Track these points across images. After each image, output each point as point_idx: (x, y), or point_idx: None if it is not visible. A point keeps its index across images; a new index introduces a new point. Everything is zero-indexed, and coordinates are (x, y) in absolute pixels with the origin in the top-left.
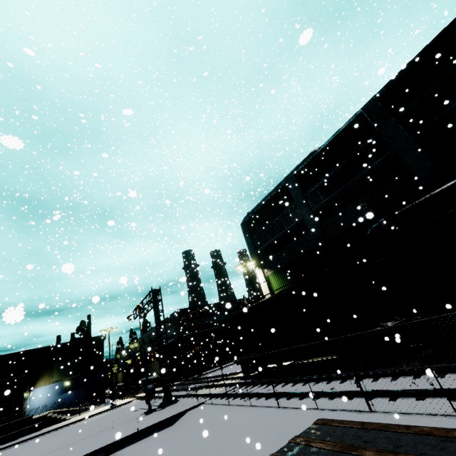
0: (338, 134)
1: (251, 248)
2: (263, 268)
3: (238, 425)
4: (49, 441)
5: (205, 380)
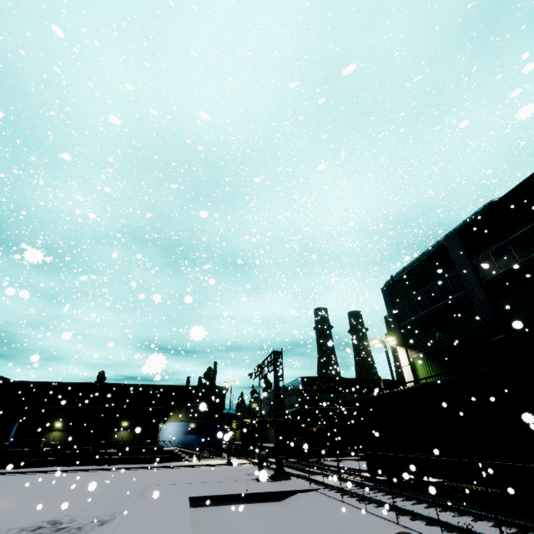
0: (528, 181)
1: (393, 320)
2: (407, 348)
3: (345, 525)
4: (174, 474)
5: (325, 467)
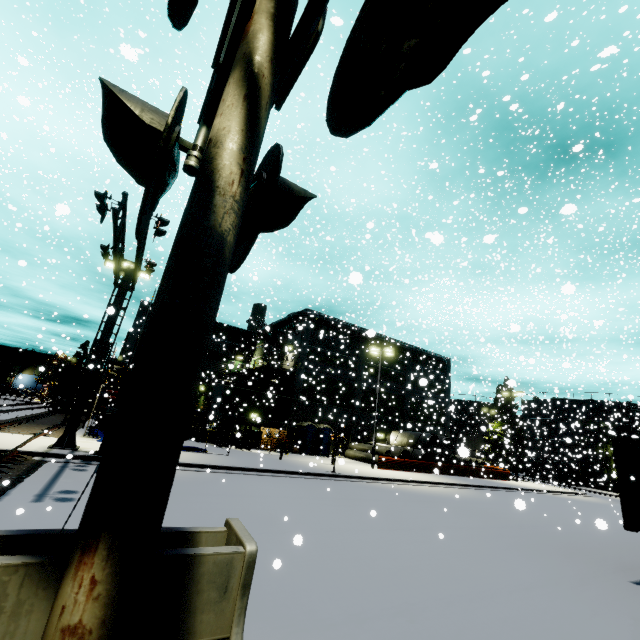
0: None
1: None
2: None
3: None
4: None
5: None
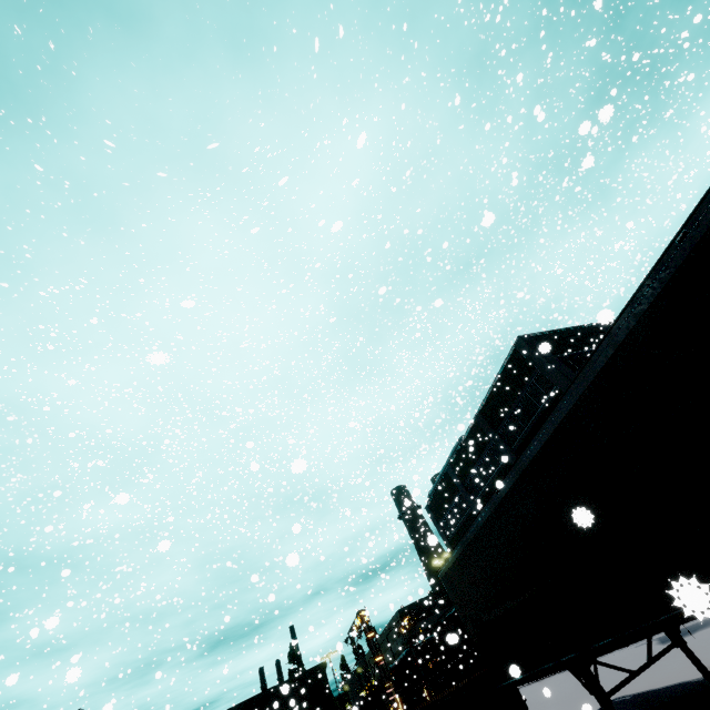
0: (468, 433)
1: (442, 536)
2: None
3: None
4: None
5: None
